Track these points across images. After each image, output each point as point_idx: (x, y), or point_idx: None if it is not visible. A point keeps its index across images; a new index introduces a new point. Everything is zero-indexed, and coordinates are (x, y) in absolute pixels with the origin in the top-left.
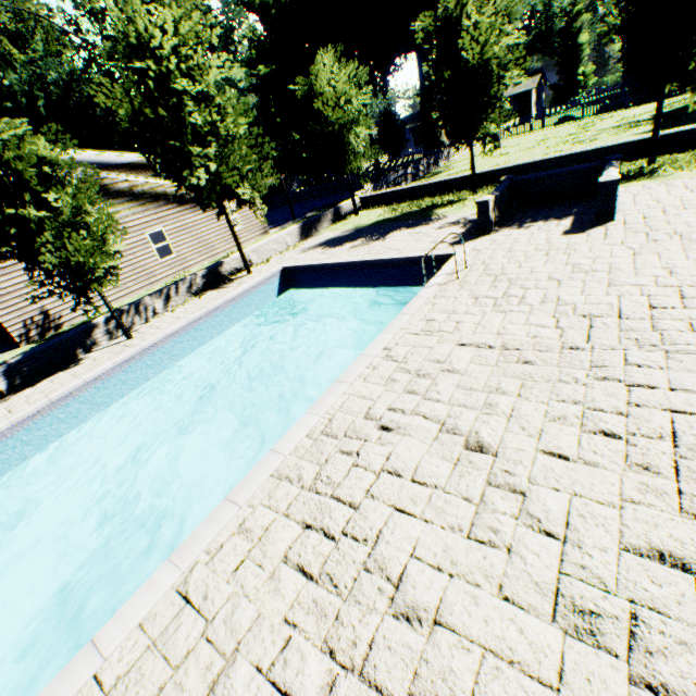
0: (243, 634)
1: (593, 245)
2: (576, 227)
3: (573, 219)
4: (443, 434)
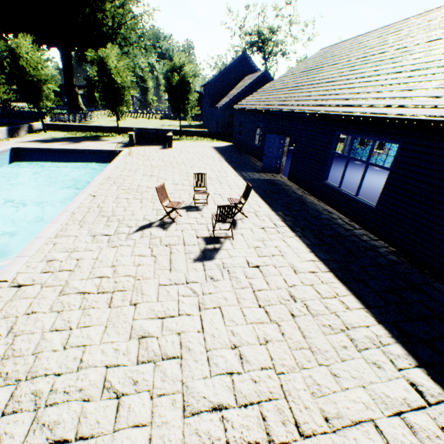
0: (117, 195)
1: (169, 152)
2: (163, 148)
3: (162, 146)
4: (144, 176)
